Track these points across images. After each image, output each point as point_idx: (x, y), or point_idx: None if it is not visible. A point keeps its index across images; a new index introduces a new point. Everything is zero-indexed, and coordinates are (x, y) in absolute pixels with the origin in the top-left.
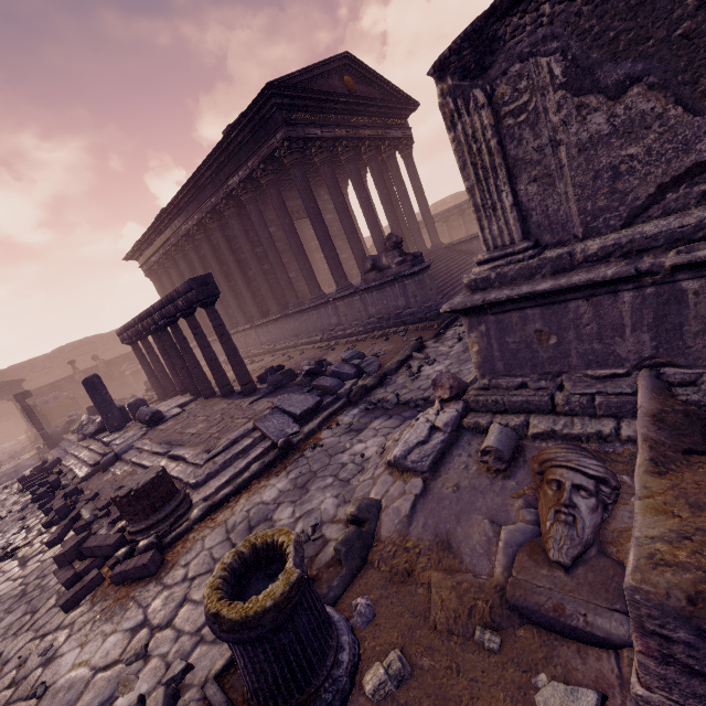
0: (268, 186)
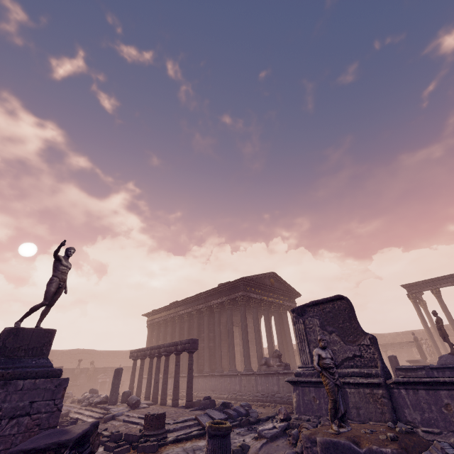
0: (228, 309)
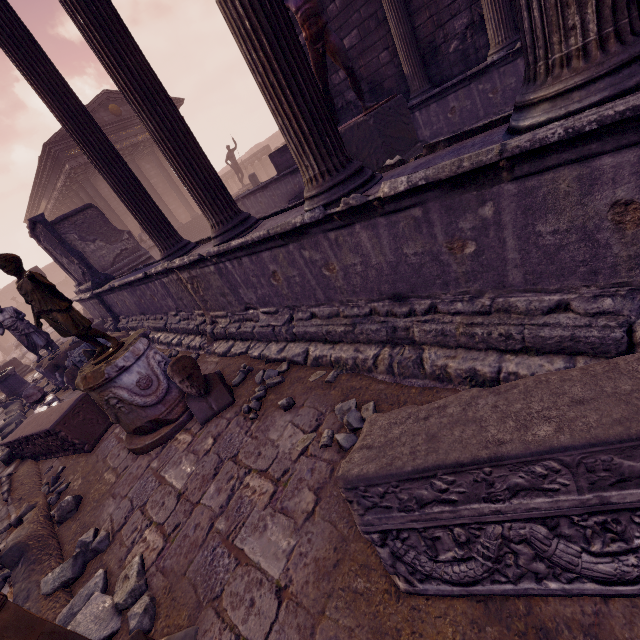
0: (78, 191)
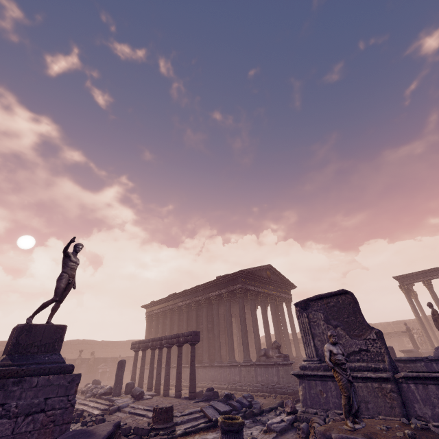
0: (226, 301)
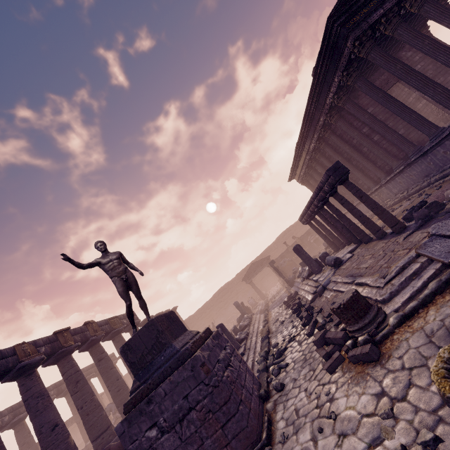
0: (354, 83)
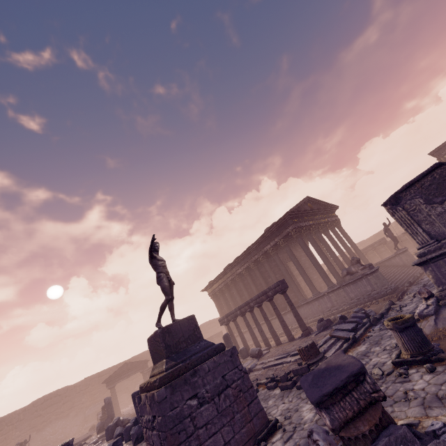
0: (285, 247)
